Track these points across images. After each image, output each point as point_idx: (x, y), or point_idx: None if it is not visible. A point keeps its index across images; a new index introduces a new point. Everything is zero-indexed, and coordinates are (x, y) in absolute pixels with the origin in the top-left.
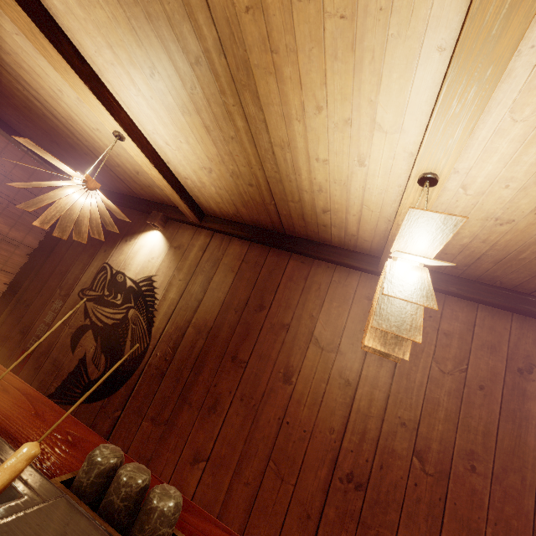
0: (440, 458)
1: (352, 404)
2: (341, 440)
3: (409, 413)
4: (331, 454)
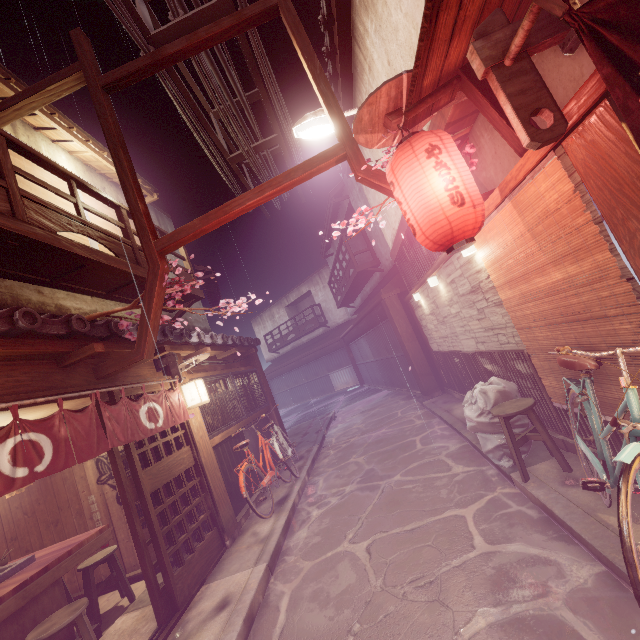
0: (31, 509)
1: (1, 516)
2: (4, 530)
3: (17, 503)
4: (4, 538)
